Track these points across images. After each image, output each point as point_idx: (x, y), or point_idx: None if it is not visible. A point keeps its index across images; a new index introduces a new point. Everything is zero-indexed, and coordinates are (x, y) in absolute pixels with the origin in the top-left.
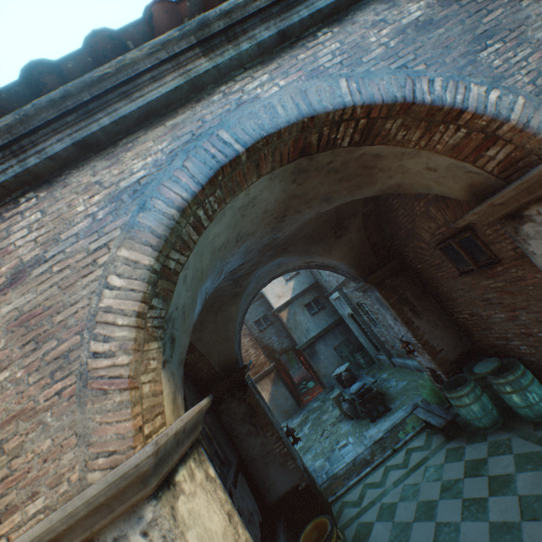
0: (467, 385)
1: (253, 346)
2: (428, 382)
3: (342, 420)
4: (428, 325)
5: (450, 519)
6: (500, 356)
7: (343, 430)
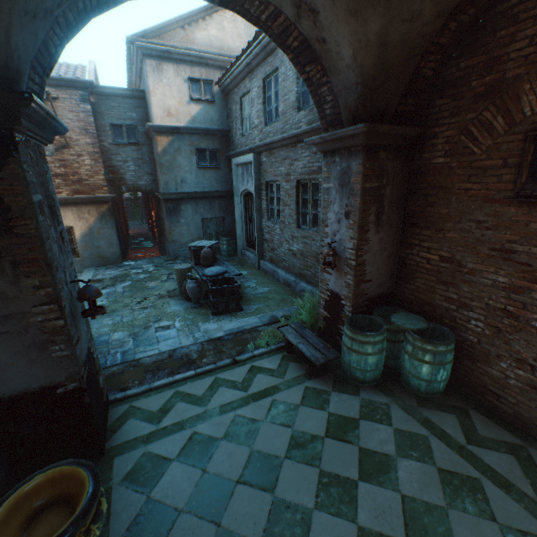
0: (382, 334)
1: (93, 156)
2: (310, 304)
3: (175, 297)
4: (378, 245)
5: (299, 500)
6: (423, 317)
7: (171, 309)
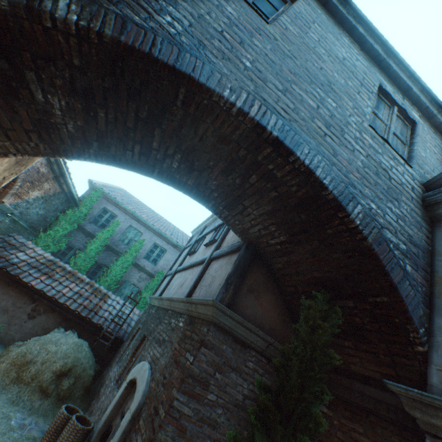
0: None
1: None
2: None
3: None
4: None
5: None
6: None
7: None
